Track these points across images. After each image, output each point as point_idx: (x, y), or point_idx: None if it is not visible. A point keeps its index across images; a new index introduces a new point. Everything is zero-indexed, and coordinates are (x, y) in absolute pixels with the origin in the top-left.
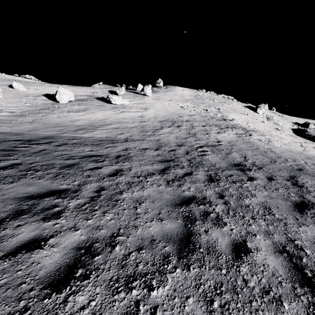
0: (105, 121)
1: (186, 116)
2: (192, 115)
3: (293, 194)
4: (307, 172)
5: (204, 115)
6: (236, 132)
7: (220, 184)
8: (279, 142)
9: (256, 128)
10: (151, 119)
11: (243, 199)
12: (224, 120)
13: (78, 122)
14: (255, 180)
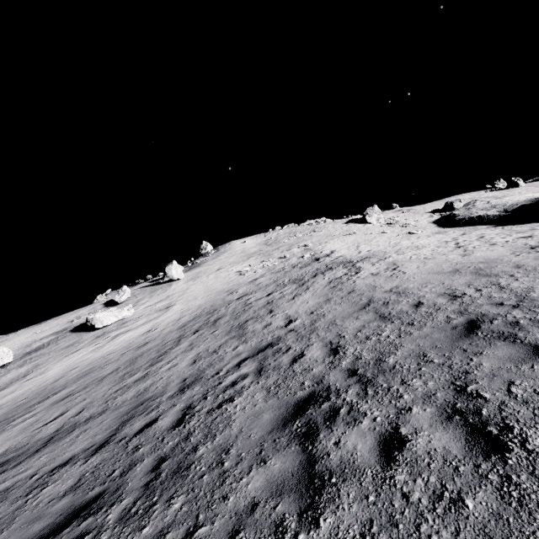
0: (54, 385)
1: (244, 286)
2: (257, 279)
3: None
4: (492, 328)
5: (279, 268)
6: (330, 279)
7: None
8: (413, 262)
9: (372, 250)
10: (166, 329)
11: None
12: (316, 261)
13: None
14: (330, 505)
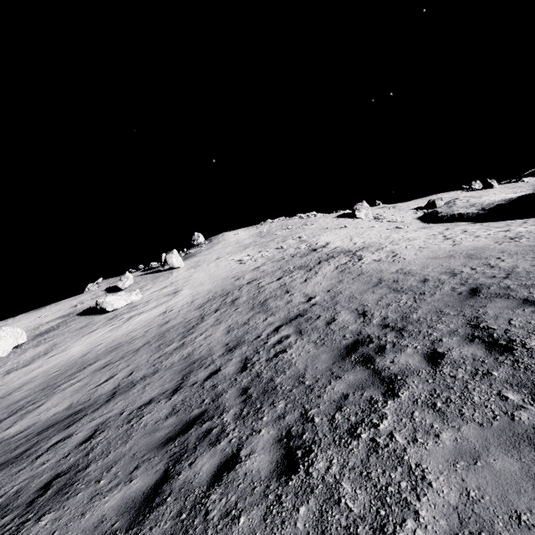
0: (84, 359)
1: (249, 273)
2: (260, 267)
3: (513, 392)
4: (490, 291)
5: (279, 258)
6: (336, 265)
7: (313, 474)
8: (410, 250)
9: (366, 242)
10: (183, 310)
11: (393, 533)
12: (314, 252)
13: (19, 392)
14: (402, 387)
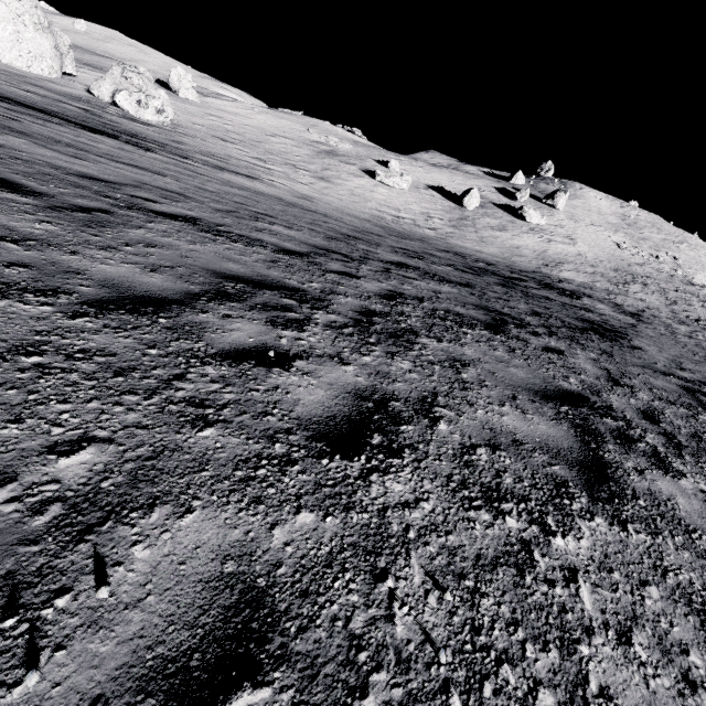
0: (548, 255)
1: (636, 266)
2: (642, 266)
3: None
4: None
5: (656, 268)
6: None
7: None
8: None
9: None
10: (599, 264)
11: None
12: (693, 286)
13: (524, 251)
14: None
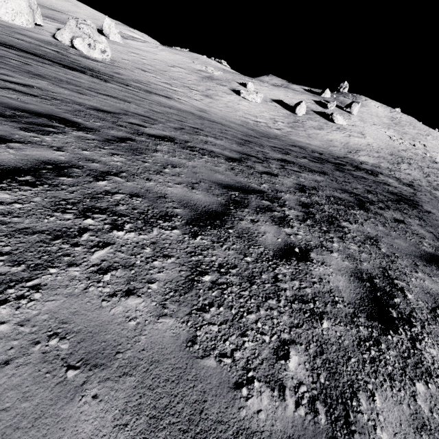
0: (350, 145)
1: (402, 151)
2: (406, 151)
3: None
4: None
5: (414, 152)
6: None
7: None
8: None
9: None
10: (381, 151)
11: None
12: (436, 163)
13: (335, 143)
14: None
